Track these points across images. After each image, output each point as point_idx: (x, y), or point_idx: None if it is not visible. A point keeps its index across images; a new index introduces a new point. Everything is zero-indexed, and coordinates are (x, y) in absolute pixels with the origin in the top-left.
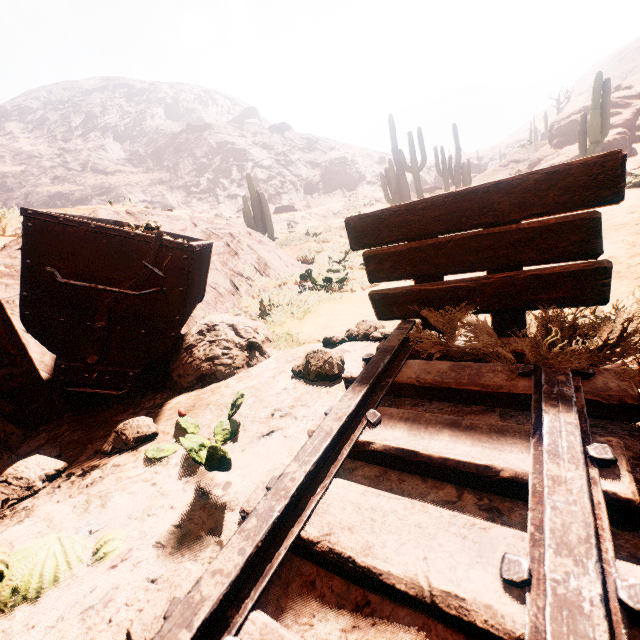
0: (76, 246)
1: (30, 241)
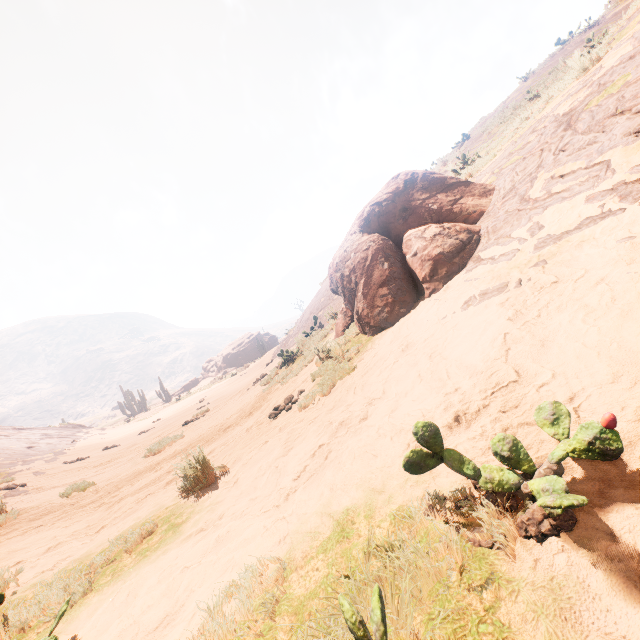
0: None
1: None
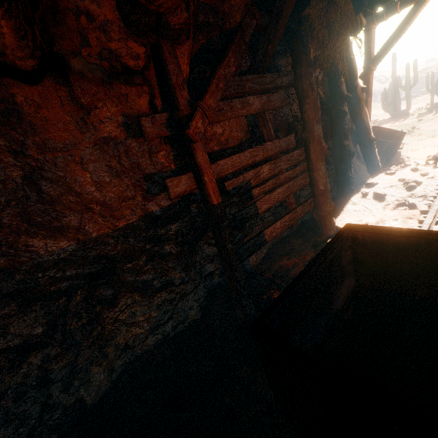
0: (383, 133)
1: (376, 132)
